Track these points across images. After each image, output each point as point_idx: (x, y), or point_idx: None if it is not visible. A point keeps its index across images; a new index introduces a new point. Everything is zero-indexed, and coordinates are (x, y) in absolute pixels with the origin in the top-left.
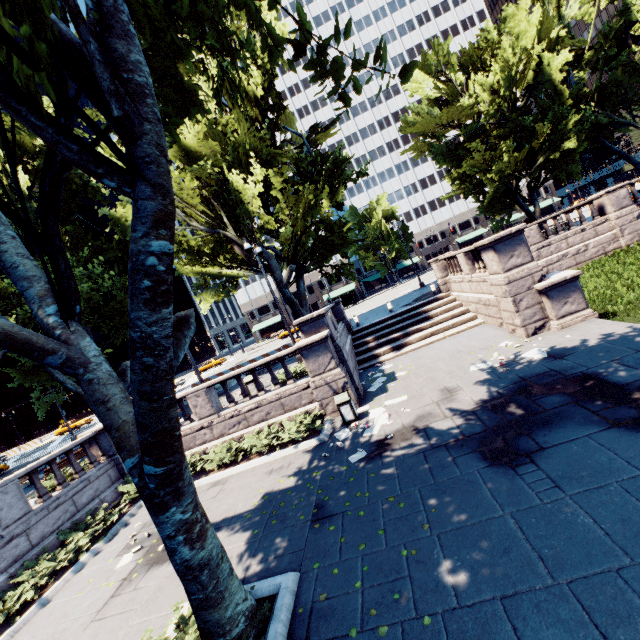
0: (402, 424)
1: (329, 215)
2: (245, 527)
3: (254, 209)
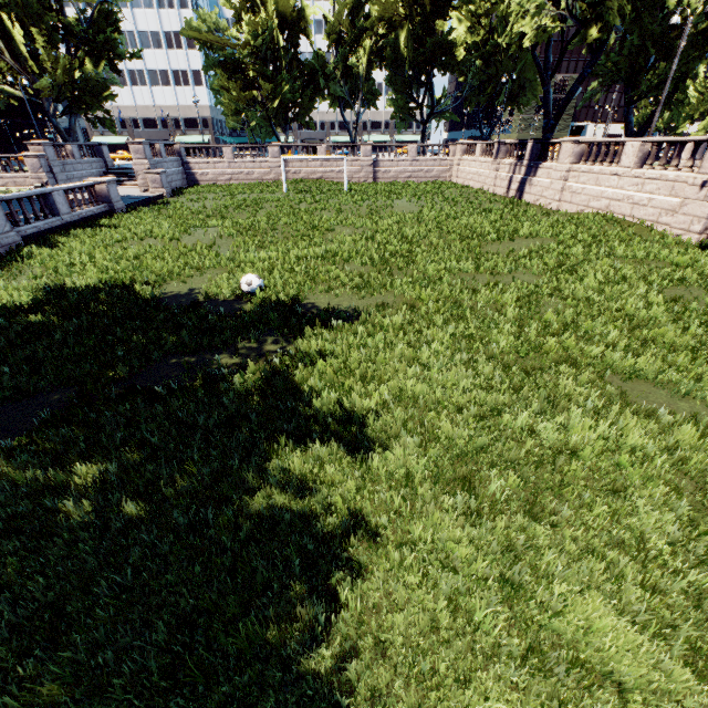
0: None
1: (94, 78)
2: None
3: (23, 51)
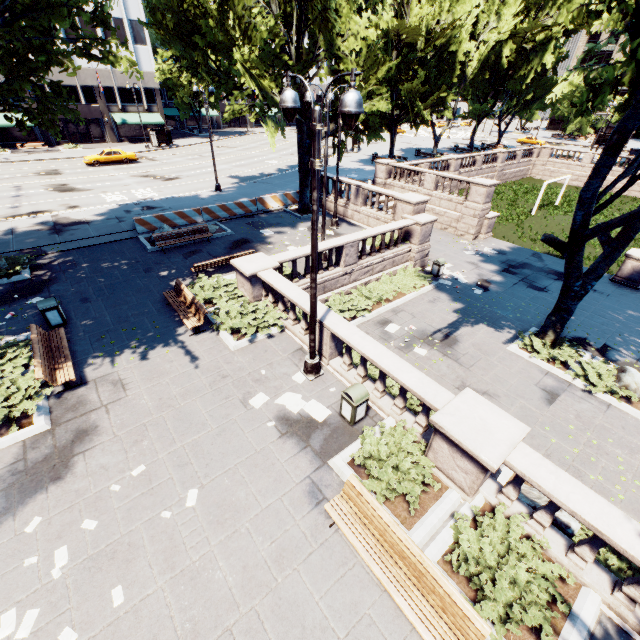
0: (475, 278)
1: None
2: (475, 323)
3: (344, 45)
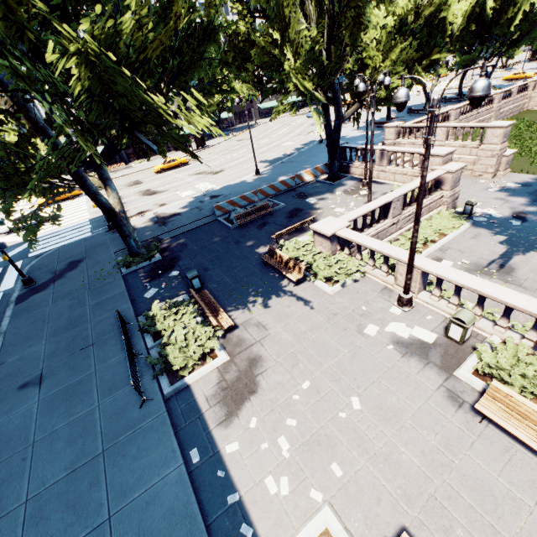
0: (508, 211)
1: None
2: (525, 251)
3: (366, 38)
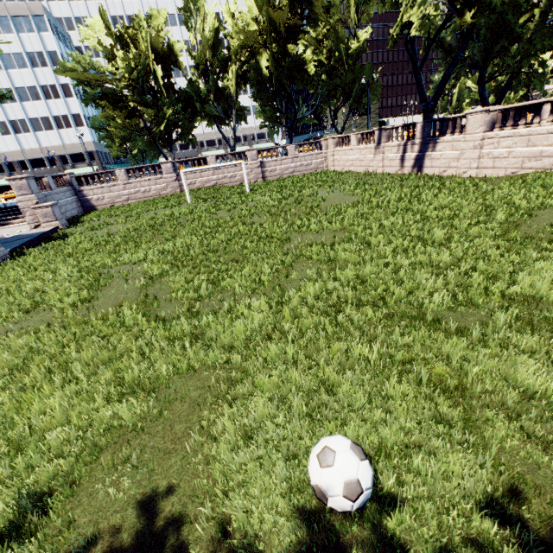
0: None
1: None
2: None
3: None
